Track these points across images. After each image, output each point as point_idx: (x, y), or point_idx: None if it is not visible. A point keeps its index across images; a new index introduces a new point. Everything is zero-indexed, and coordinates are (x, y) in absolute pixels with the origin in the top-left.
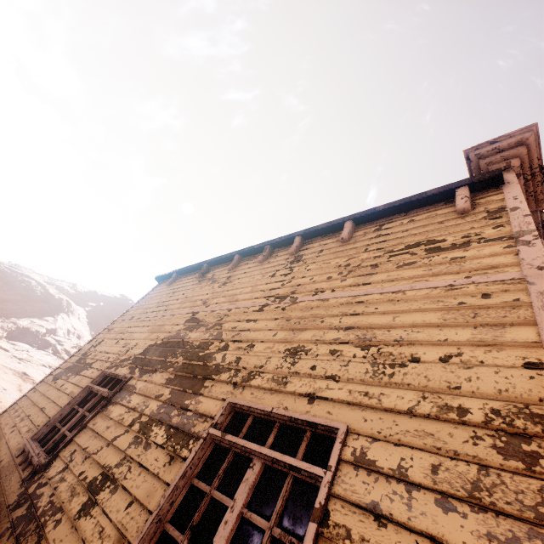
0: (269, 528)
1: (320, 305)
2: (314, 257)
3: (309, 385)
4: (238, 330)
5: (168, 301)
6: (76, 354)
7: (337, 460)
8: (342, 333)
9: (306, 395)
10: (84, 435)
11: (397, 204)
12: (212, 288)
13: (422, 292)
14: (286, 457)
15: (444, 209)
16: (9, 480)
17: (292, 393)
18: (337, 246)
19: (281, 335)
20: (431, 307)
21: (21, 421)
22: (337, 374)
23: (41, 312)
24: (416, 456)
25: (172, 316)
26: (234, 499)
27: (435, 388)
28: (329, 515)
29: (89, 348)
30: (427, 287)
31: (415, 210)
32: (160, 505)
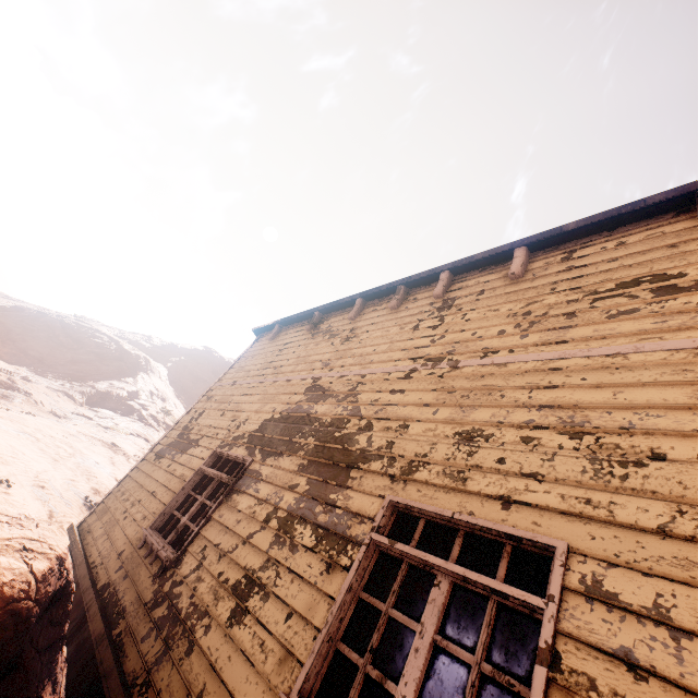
0: (475, 663)
1: (494, 372)
2: (472, 301)
3: (500, 484)
4: (381, 404)
5: (276, 361)
6: (175, 428)
7: (560, 588)
8: (537, 414)
9: (497, 498)
10: (212, 529)
11: (597, 220)
12: (333, 345)
13: (655, 357)
14: (486, 579)
15: (676, 224)
16: (138, 574)
17: (476, 493)
18: (505, 284)
19: (445, 413)
20: (674, 379)
21: (132, 506)
22: (538, 471)
23: (118, 372)
24: (679, 592)
25: (286, 382)
26: (421, 623)
27: (697, 499)
28: (560, 657)
29: (190, 420)
30: (664, 349)
31: (625, 227)
32: (328, 622)
